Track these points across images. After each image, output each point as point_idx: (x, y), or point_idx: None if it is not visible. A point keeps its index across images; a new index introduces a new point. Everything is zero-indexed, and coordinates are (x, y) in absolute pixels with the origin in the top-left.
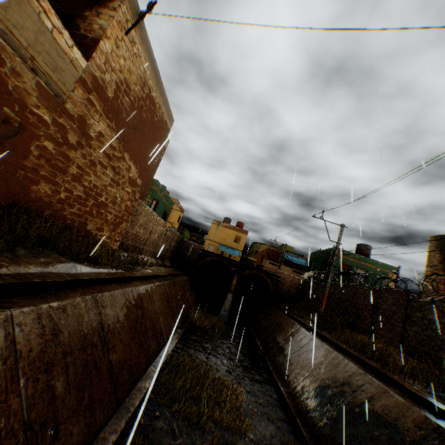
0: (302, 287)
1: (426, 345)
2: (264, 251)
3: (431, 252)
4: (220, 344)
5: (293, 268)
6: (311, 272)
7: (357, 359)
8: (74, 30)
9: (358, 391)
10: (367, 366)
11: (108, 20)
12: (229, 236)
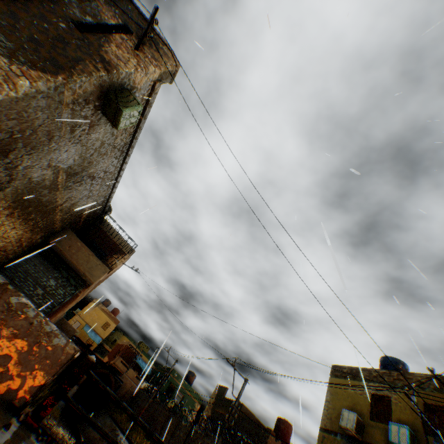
0: (135, 395)
1: None
2: (123, 346)
3: (213, 394)
4: (56, 428)
5: (138, 370)
6: (147, 384)
7: None
8: (106, 260)
9: None
10: None
11: (120, 262)
12: (101, 319)
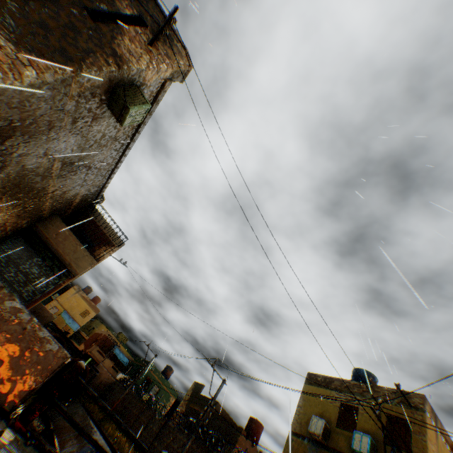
0: (110, 386)
1: (144, 442)
2: (101, 336)
3: (190, 390)
4: None
5: (115, 361)
6: (124, 376)
7: (108, 441)
8: (93, 251)
9: (98, 452)
10: (110, 444)
11: (108, 254)
12: (81, 307)
